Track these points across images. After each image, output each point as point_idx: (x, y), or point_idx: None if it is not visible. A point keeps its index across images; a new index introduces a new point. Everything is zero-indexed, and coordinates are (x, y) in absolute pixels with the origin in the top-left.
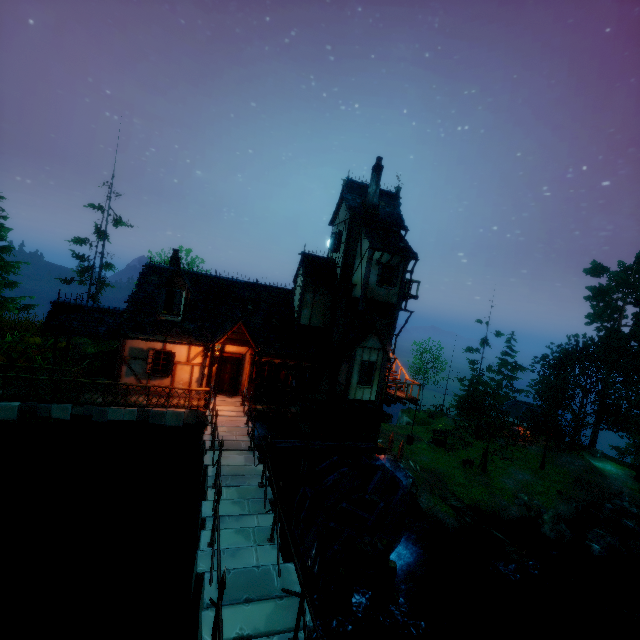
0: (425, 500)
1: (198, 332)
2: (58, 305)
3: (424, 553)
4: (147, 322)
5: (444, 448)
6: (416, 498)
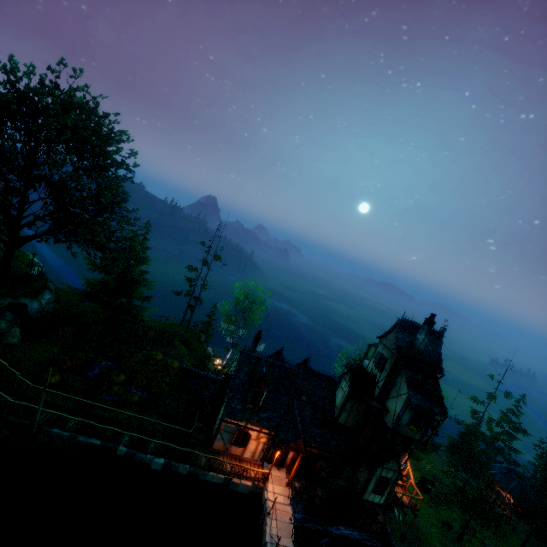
0: None
1: (268, 421)
2: (185, 370)
3: None
4: (238, 409)
5: (427, 495)
6: None
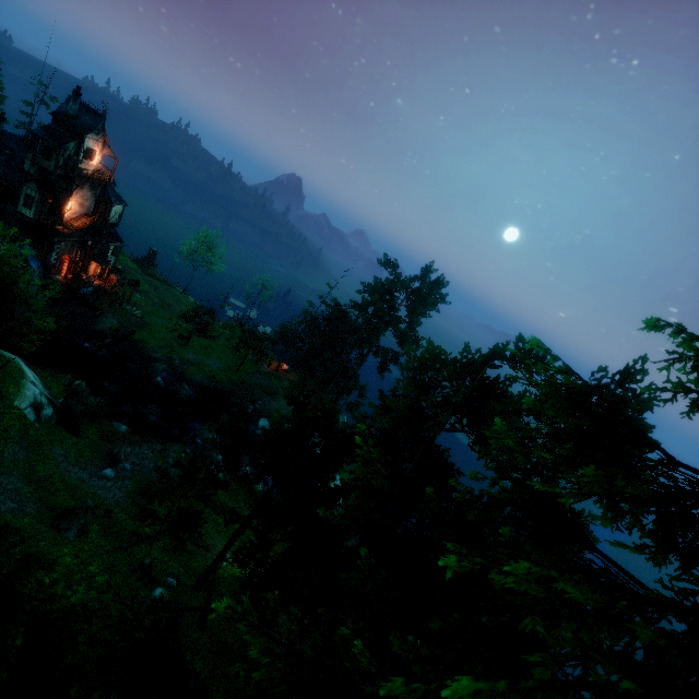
0: (110, 321)
1: None
2: None
3: (69, 327)
4: None
5: (198, 334)
6: (106, 317)
